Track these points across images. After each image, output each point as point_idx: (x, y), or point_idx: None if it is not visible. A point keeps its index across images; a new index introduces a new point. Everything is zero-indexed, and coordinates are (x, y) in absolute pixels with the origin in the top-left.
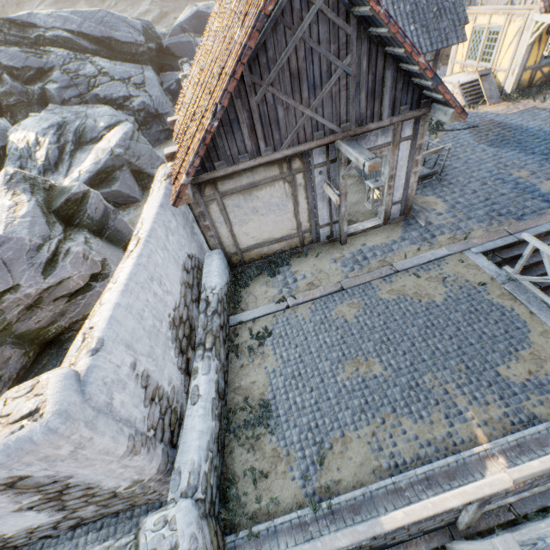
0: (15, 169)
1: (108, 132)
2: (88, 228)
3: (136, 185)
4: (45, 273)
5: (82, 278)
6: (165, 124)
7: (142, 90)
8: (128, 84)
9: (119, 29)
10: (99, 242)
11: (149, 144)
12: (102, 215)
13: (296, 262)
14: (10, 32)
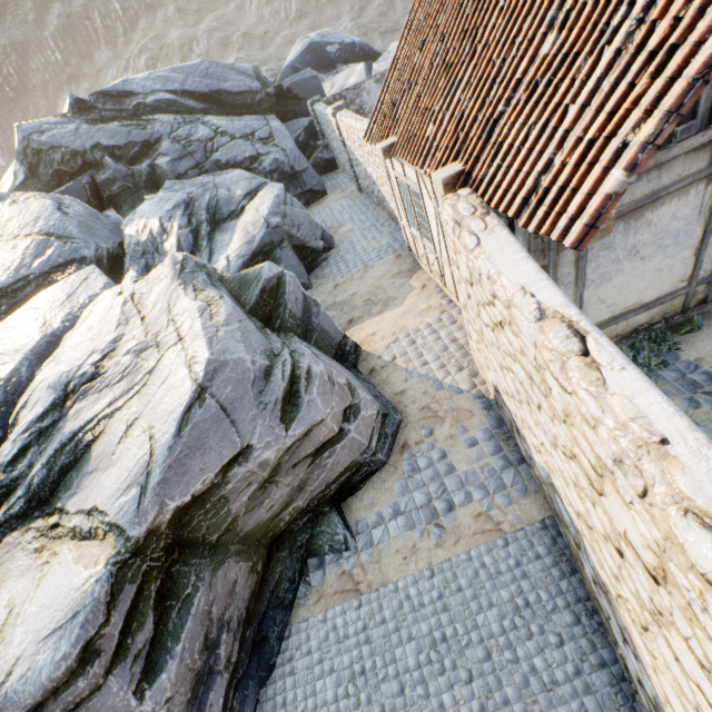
0: (184, 253)
1: (249, 201)
2: (292, 332)
3: (301, 266)
4: (284, 419)
5: (335, 418)
6: (304, 184)
7: (271, 145)
8: (252, 141)
9: (227, 79)
10: (319, 353)
11: (304, 208)
12: (302, 309)
13: (682, 343)
14: (105, 107)
